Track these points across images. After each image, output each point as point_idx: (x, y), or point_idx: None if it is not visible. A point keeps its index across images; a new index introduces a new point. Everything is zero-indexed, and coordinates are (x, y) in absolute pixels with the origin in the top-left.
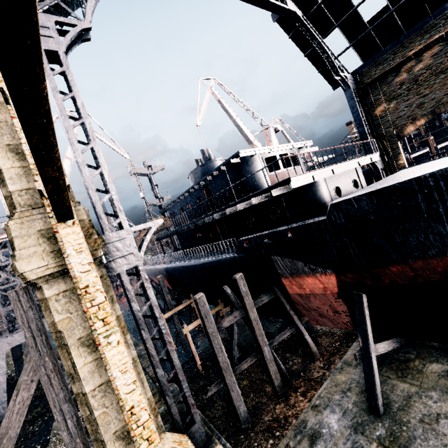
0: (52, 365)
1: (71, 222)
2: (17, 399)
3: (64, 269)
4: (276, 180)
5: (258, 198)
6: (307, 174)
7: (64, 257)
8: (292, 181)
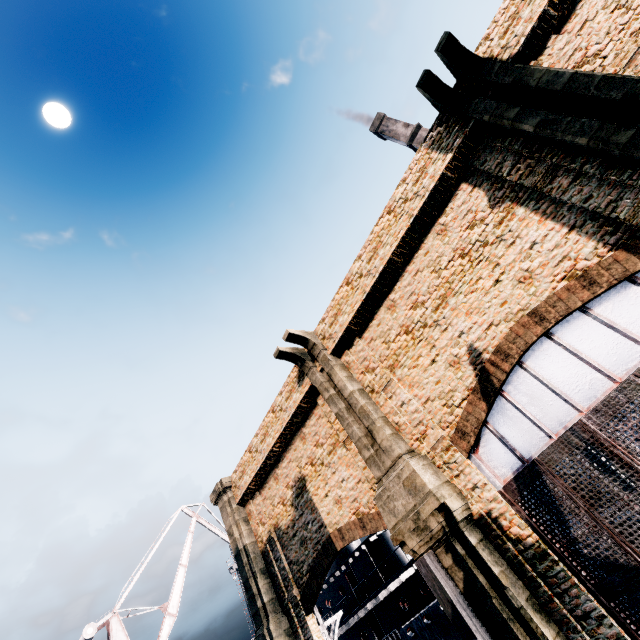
0: None
1: (311, 615)
2: None
3: None
4: None
5: (404, 574)
6: None
7: None
8: None
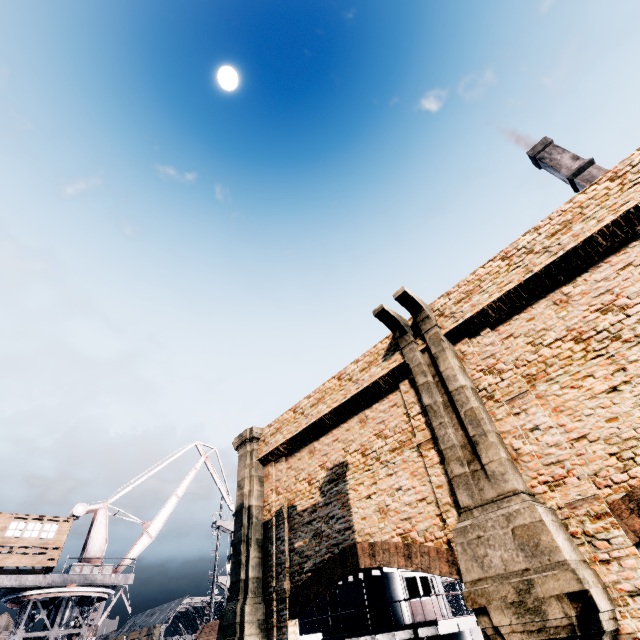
0: None
1: (294, 621)
2: None
3: None
4: (416, 610)
5: (401, 633)
6: (452, 620)
7: None
8: (439, 625)
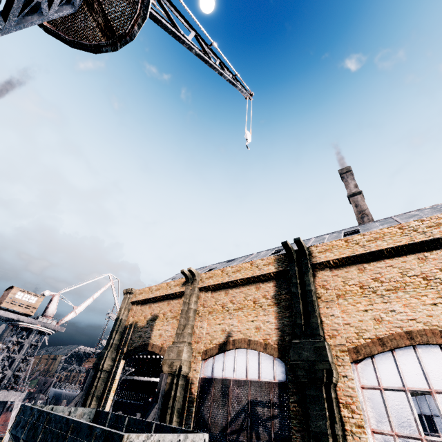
0: (83, 400)
1: (124, 360)
2: (71, 404)
3: (109, 371)
4: None
5: None
6: None
7: (114, 368)
8: None
